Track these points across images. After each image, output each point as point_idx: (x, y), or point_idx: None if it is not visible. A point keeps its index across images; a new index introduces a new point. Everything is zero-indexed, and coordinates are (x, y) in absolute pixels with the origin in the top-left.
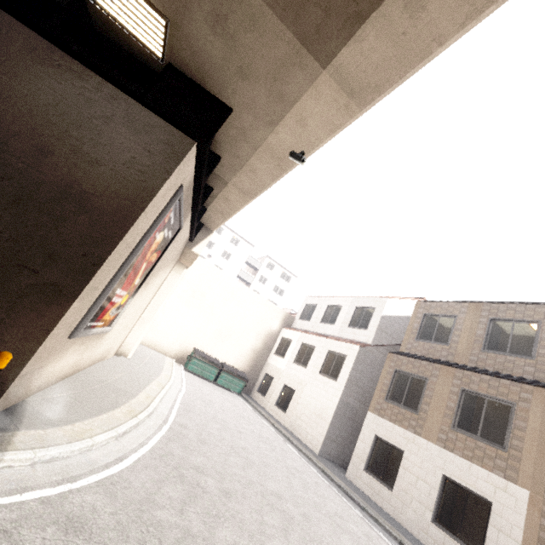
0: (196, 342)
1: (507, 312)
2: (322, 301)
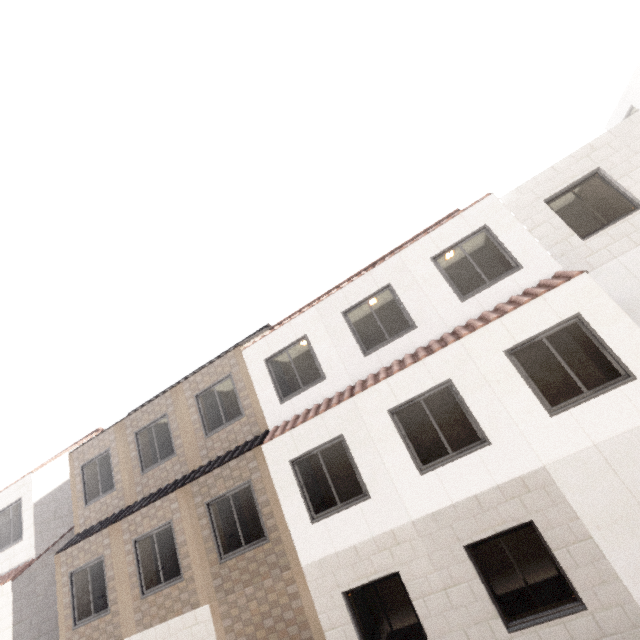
0: None
1: (143, 418)
2: None
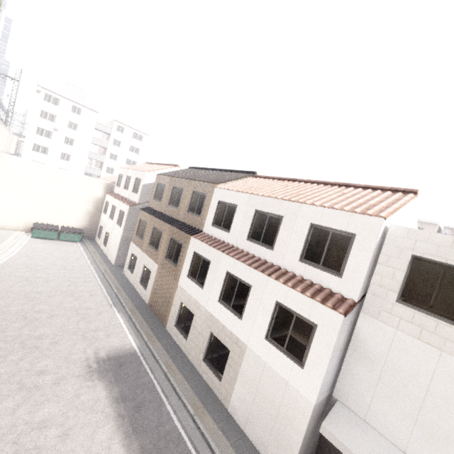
0: (37, 218)
1: (177, 183)
2: (125, 172)
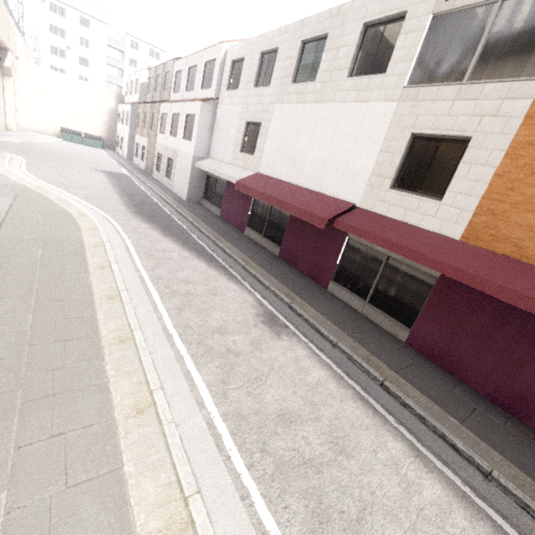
0: (63, 125)
1: (158, 71)
2: (129, 79)
